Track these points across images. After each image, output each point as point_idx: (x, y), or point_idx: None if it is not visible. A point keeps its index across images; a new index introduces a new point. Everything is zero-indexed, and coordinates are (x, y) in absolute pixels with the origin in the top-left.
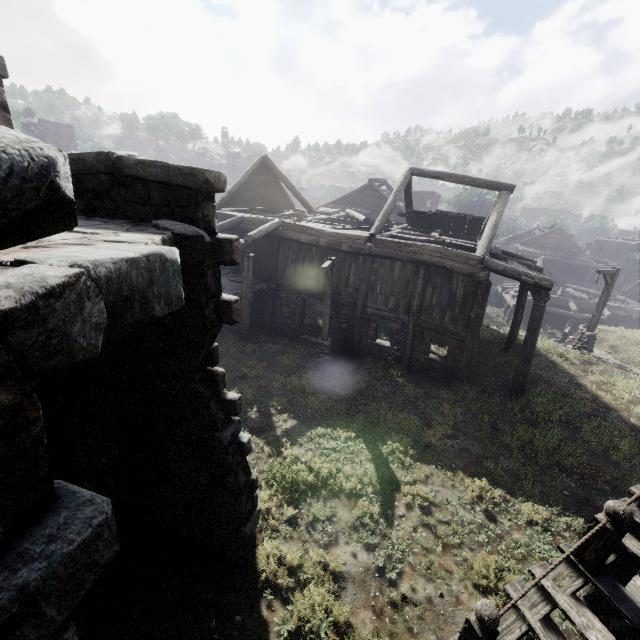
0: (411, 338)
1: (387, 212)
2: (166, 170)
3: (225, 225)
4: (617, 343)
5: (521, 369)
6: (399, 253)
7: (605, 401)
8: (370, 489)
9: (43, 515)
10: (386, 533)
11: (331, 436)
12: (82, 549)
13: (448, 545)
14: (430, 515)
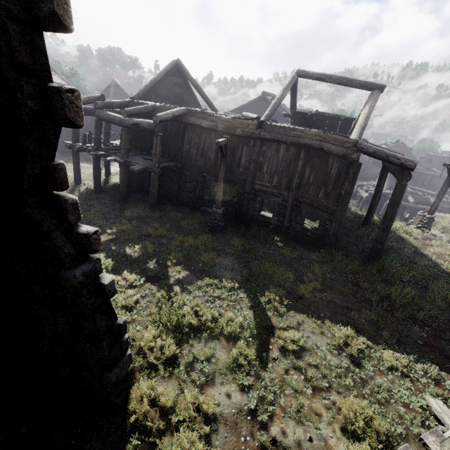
0: (290, 210)
1: (276, 104)
2: None
3: (139, 109)
4: (448, 225)
5: (380, 238)
6: (284, 137)
7: (444, 268)
8: (248, 333)
9: None
10: (260, 375)
11: (217, 286)
12: None
13: (317, 388)
14: (301, 358)
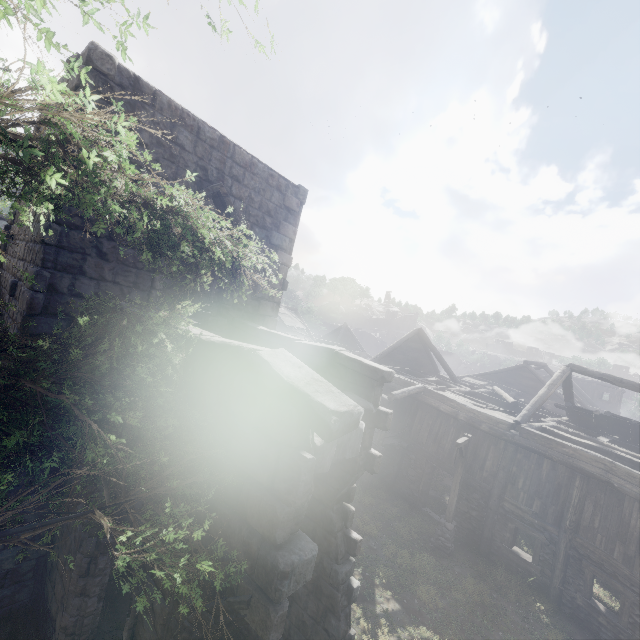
0: (562, 562)
1: (537, 403)
2: (360, 365)
3: None
4: None
5: None
6: (548, 450)
7: None
8: None
9: (295, 538)
10: None
11: None
12: (306, 563)
13: None
14: None
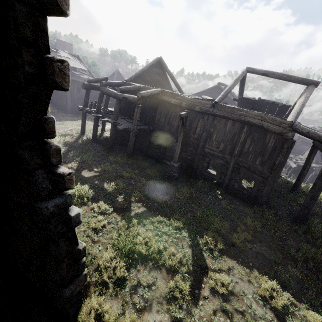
0: (230, 171)
1: (228, 90)
2: None
3: (129, 88)
4: None
5: (307, 204)
6: (232, 115)
7: None
8: (185, 269)
9: None
10: (191, 310)
11: (166, 223)
12: None
13: None
14: (228, 302)
